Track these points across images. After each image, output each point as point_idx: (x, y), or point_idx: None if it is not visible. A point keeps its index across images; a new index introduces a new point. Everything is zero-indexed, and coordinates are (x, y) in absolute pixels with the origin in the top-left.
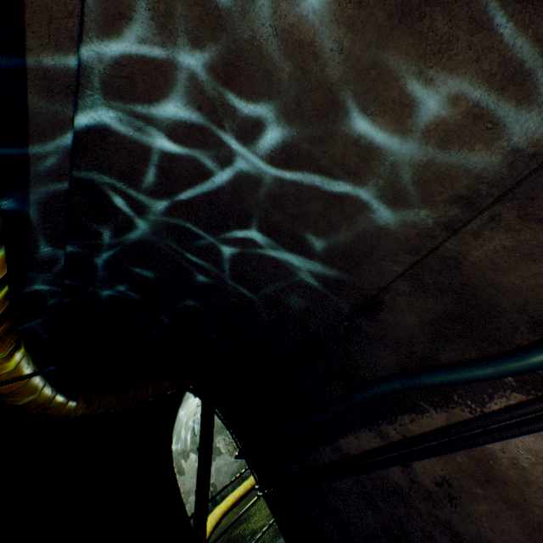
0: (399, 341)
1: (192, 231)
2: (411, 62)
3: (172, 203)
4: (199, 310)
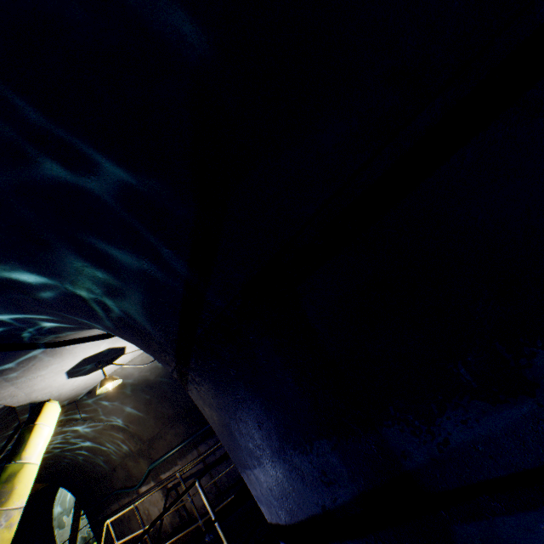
0: (121, 478)
1: (62, 450)
2: (109, 433)
3: (55, 448)
4: (66, 464)
